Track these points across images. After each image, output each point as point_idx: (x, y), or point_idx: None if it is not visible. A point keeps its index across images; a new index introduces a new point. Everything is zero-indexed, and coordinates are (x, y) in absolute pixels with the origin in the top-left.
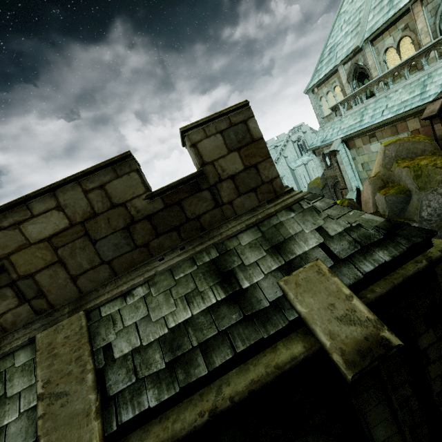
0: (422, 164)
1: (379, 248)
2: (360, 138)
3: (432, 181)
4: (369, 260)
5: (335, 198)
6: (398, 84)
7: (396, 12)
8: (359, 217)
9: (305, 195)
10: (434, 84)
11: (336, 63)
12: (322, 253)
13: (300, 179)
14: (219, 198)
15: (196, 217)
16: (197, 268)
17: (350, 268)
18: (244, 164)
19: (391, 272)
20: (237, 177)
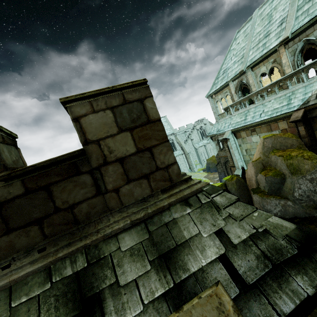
0: (293, 154)
1: (296, 270)
2: (245, 131)
3: (302, 169)
4: (286, 290)
5: (225, 172)
6: (271, 97)
7: (267, 51)
8: (265, 221)
9: (204, 186)
10: (296, 99)
11: (228, 80)
12: (224, 271)
13: (201, 156)
14: (103, 184)
15: (69, 207)
16: (50, 286)
17: (262, 305)
18: (137, 146)
19: (314, 308)
20: (127, 160)
